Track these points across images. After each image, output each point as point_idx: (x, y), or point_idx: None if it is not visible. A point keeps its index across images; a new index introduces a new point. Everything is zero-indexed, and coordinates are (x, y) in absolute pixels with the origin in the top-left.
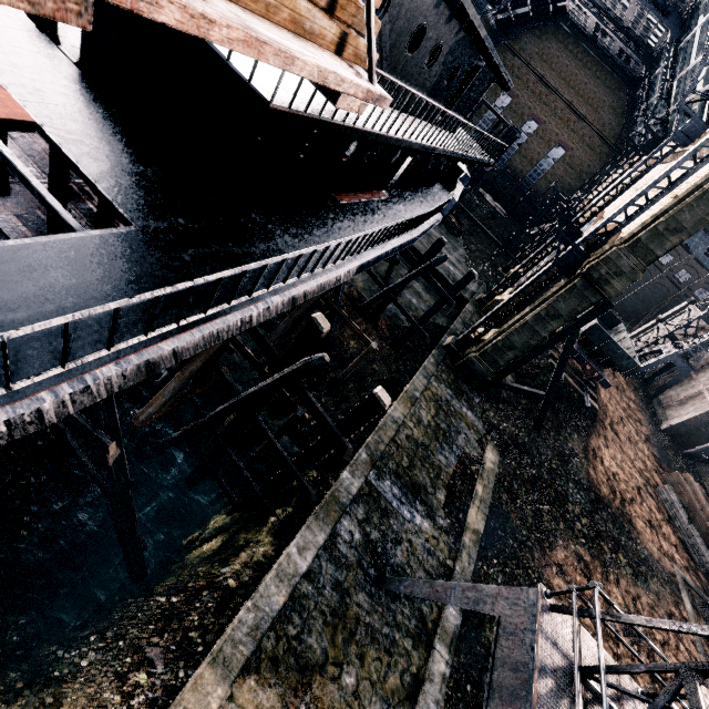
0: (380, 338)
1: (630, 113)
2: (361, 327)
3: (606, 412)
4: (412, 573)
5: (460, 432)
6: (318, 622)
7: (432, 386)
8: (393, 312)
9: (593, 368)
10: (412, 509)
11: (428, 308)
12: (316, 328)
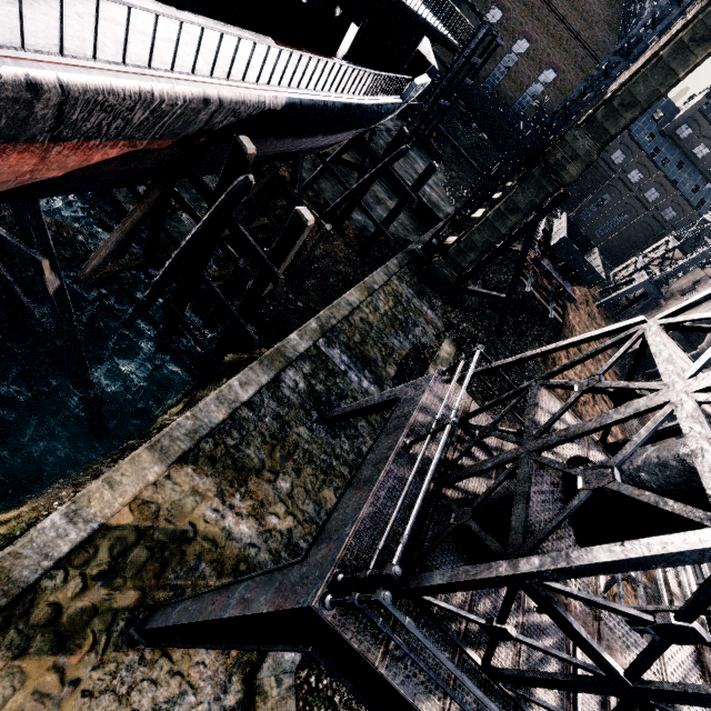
0: (346, 245)
1: (625, 28)
2: None
3: (572, 331)
4: (355, 421)
5: (418, 325)
6: (257, 440)
7: (393, 283)
8: (363, 224)
9: (559, 282)
10: (360, 375)
11: (400, 225)
12: (240, 149)
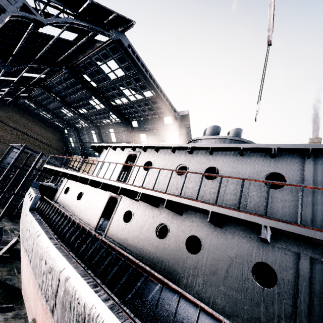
0: None
1: (65, 141)
2: None
3: None
4: None
5: None
6: None
7: None
8: None
9: None
10: None
11: None
12: None
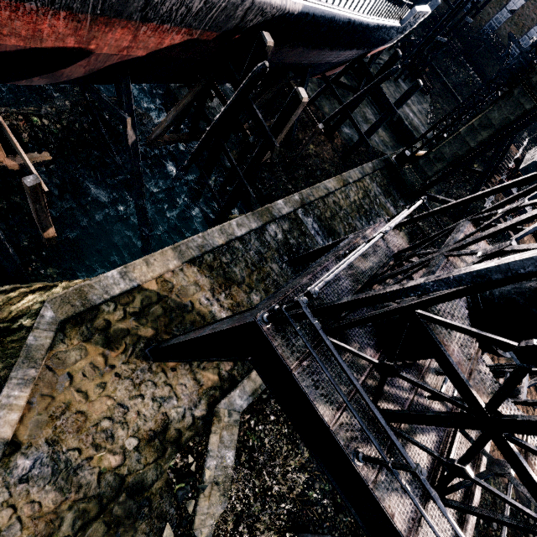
0: (333, 150)
1: None
2: (320, 139)
3: None
4: None
5: (379, 216)
6: (242, 263)
7: (365, 181)
8: (349, 137)
9: None
10: (325, 240)
11: (381, 141)
12: (262, 42)
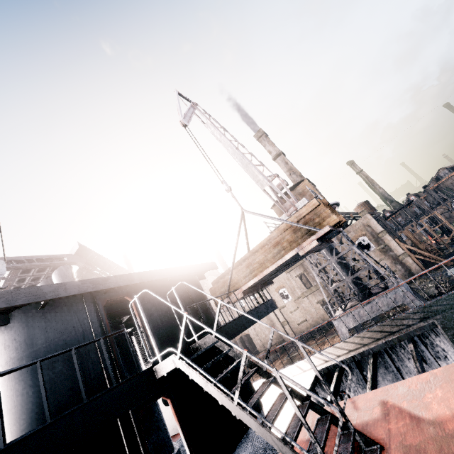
0: None
1: None
2: None
3: None
4: None
5: None
6: None
7: None
8: None
9: None
10: None
11: None
12: None
